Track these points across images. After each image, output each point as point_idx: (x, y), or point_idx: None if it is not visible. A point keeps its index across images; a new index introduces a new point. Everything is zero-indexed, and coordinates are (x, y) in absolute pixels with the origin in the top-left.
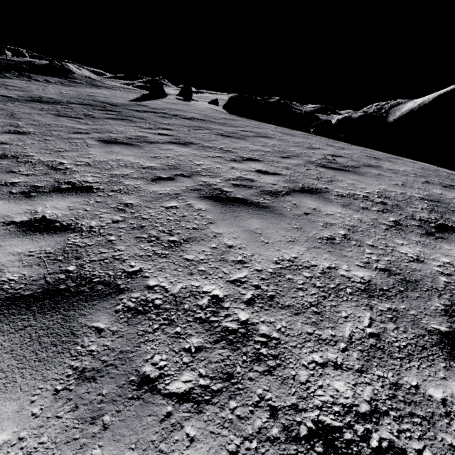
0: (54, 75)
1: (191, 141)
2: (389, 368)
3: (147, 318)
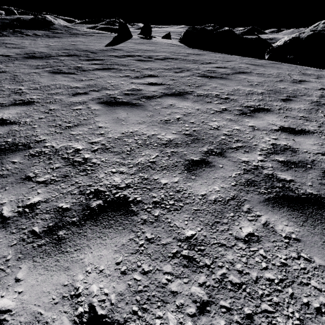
0: (39, 28)
1: (183, 89)
2: None
3: None
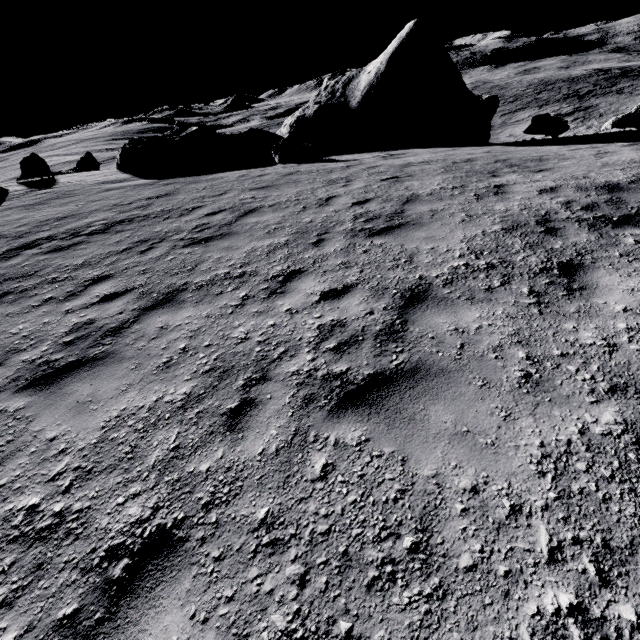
0: None
1: (170, 285)
2: None
3: None
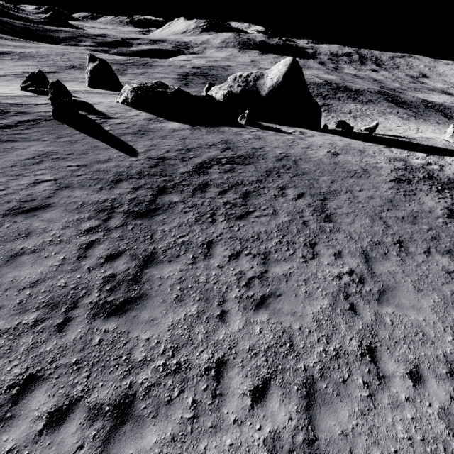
0: None
1: (316, 192)
2: None
3: None
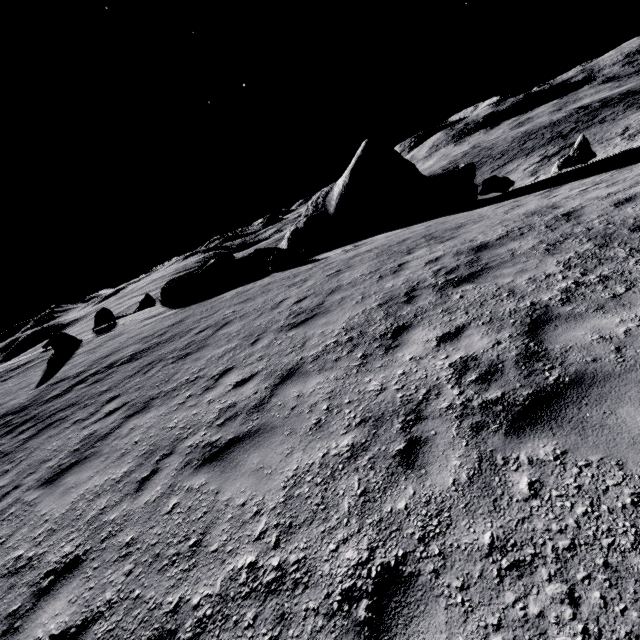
0: None
1: (150, 396)
2: (375, 511)
3: (207, 632)
